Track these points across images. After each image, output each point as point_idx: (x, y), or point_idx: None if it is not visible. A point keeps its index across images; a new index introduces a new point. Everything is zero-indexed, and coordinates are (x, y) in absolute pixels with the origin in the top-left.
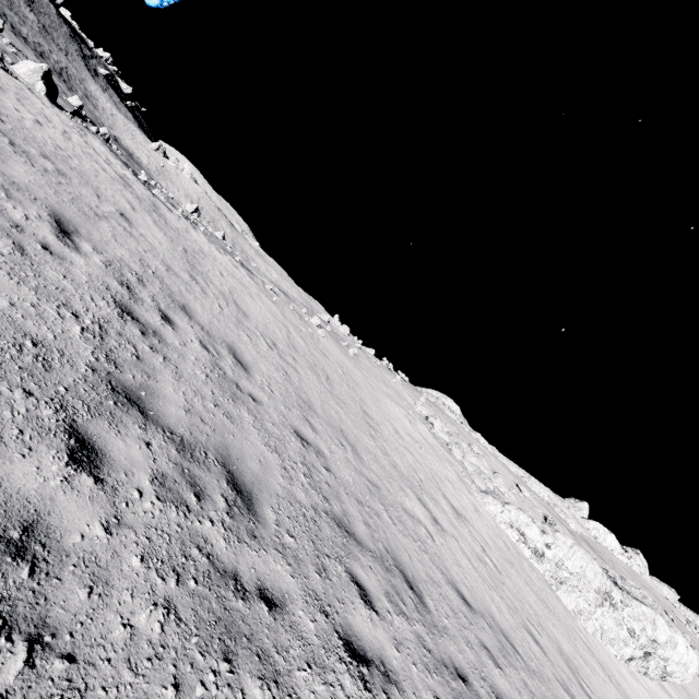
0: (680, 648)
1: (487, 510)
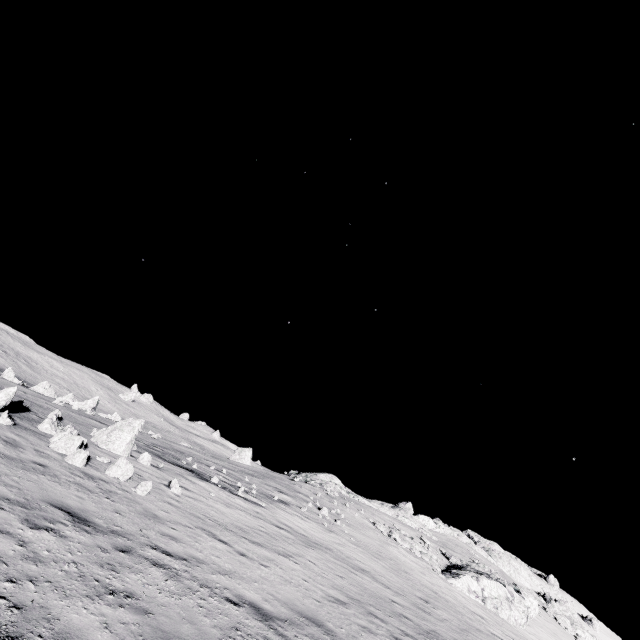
0: (533, 602)
1: (459, 589)
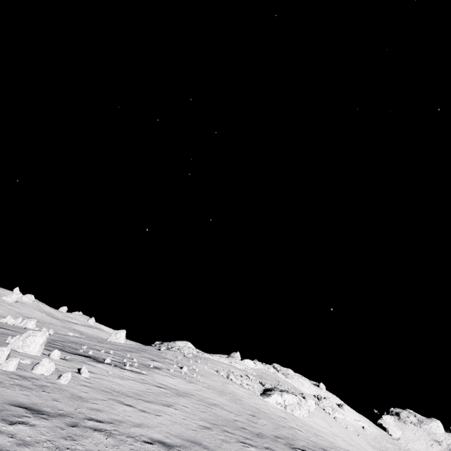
0: (312, 402)
1: (271, 404)
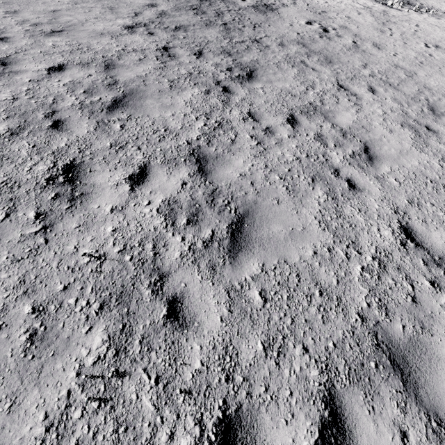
0: None
1: None
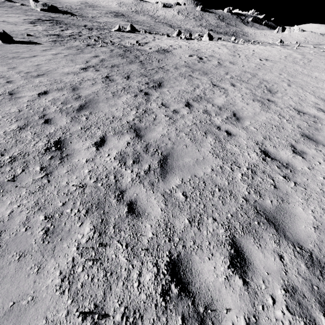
0: None
1: None
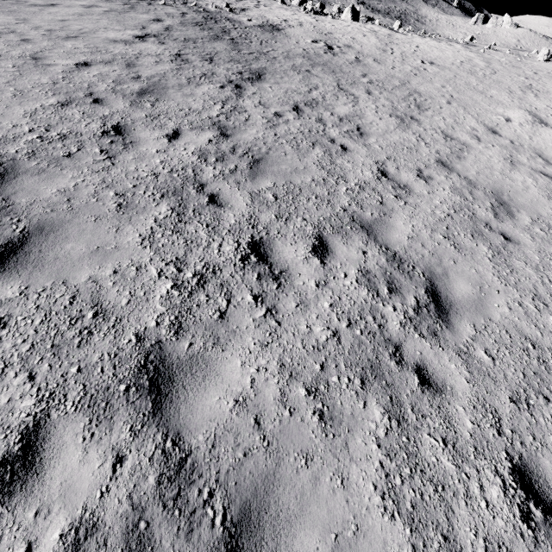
0: None
1: None
